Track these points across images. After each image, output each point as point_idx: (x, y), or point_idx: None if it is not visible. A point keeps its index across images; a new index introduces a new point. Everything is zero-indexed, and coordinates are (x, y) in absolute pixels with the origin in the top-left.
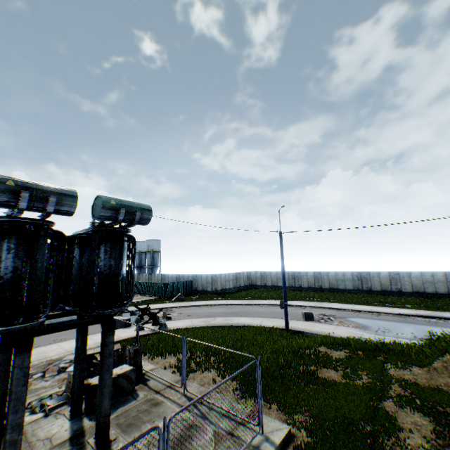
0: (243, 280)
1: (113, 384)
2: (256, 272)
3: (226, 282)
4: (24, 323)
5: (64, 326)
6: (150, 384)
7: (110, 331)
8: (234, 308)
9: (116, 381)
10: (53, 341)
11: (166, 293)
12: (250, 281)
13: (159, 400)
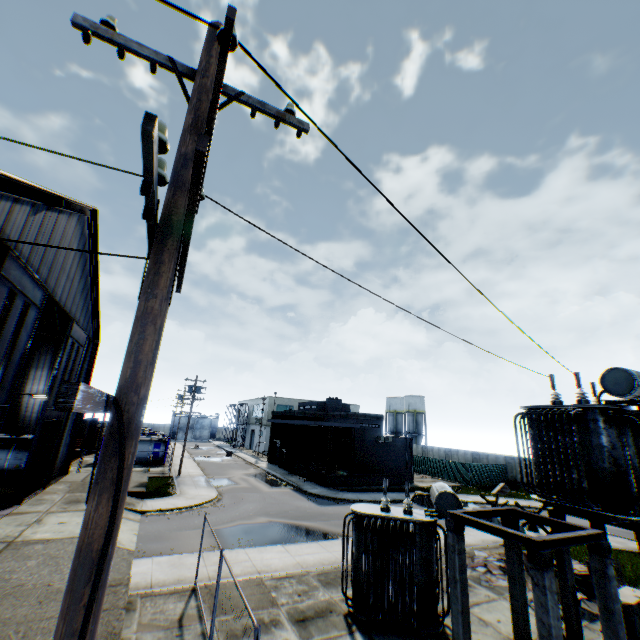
0: None
1: None
2: None
3: None
4: None
5: None
6: None
7: None
8: None
9: None
10: None
11: (472, 479)
12: None
13: None
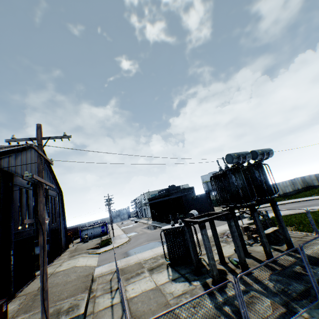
0: (298, 184)
1: (274, 234)
2: (310, 175)
3: (284, 187)
4: (251, 202)
5: (259, 203)
6: (291, 236)
7: (275, 205)
8: (306, 202)
9: (274, 233)
10: (207, 228)
11: None
12: (305, 184)
13: (305, 240)
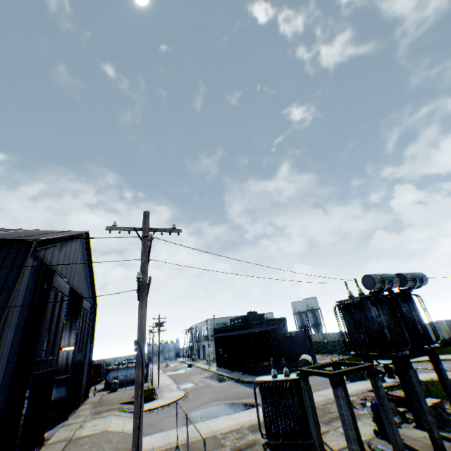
0: (444, 330)
1: (434, 409)
2: None
3: None
4: (402, 351)
5: (414, 355)
6: None
7: (437, 360)
8: None
9: (435, 408)
10: (313, 389)
11: None
12: None
13: None
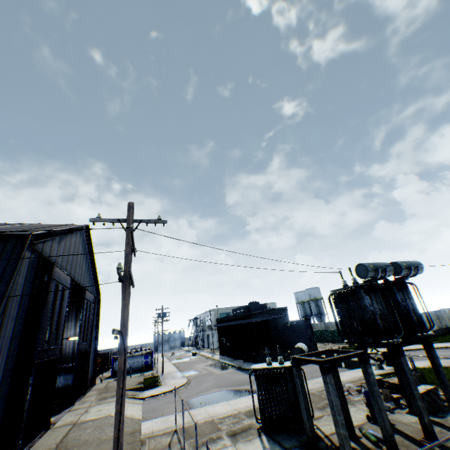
0: (446, 319)
1: (428, 396)
2: None
3: (425, 323)
4: (395, 339)
5: (407, 342)
6: None
7: (430, 348)
8: None
9: (428, 394)
10: (312, 376)
11: None
12: None
13: None
